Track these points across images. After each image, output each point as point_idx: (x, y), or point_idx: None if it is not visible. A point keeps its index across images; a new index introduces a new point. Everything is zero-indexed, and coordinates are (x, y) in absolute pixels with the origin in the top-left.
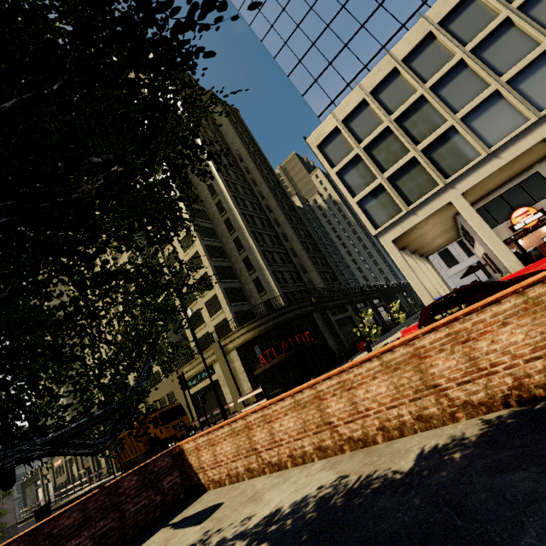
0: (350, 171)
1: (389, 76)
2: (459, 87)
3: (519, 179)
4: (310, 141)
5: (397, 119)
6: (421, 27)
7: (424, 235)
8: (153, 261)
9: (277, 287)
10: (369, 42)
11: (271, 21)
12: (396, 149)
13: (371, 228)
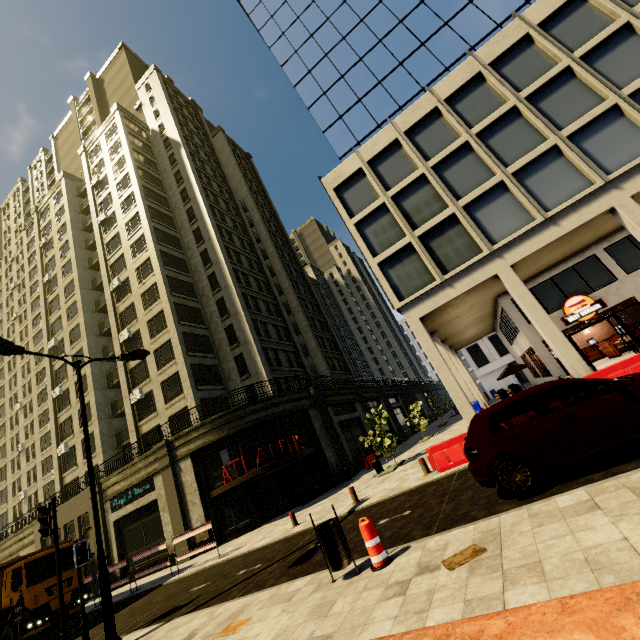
0: (372, 223)
1: (428, 117)
2: (511, 138)
3: (574, 261)
4: (327, 182)
5: (435, 167)
6: (469, 66)
7: (458, 318)
8: (103, 318)
9: (266, 369)
10: (407, 82)
11: (296, 46)
12: (432, 203)
13: (394, 298)
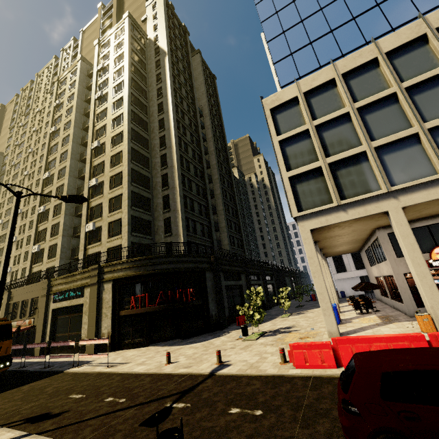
0: (294, 144)
1: (367, 65)
2: (436, 97)
3: None
4: (266, 102)
5: (359, 109)
6: (417, 27)
7: (339, 236)
8: (83, 167)
9: (184, 233)
10: (355, 34)
11: None
12: (348, 138)
13: (294, 208)
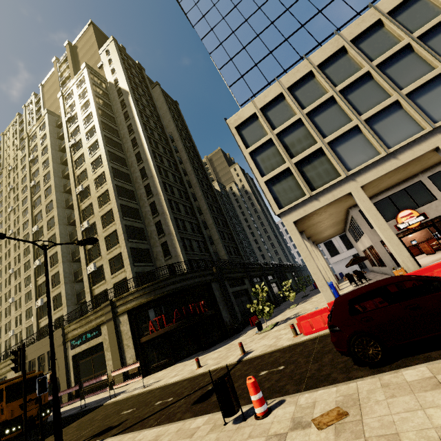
0: (262, 153)
1: (305, 77)
2: (364, 94)
3: (405, 185)
4: (230, 122)
5: (308, 114)
6: (335, 42)
7: (320, 222)
8: (71, 213)
9: (183, 253)
10: (290, 52)
11: (212, 26)
12: (305, 139)
13: (275, 207)
